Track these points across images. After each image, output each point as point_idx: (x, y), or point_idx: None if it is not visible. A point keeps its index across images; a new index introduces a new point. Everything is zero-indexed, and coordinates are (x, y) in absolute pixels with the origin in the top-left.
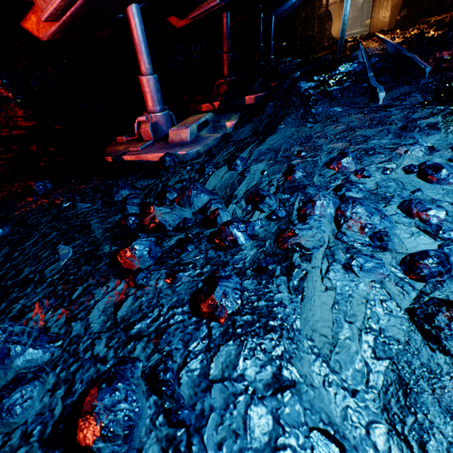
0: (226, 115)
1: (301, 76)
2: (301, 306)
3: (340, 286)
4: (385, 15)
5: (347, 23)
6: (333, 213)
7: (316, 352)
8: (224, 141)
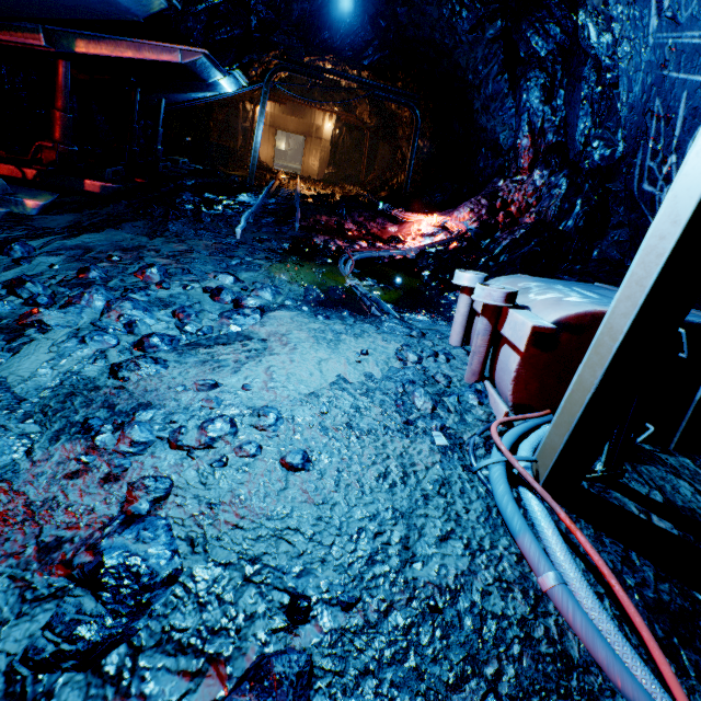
0: (34, 190)
1: (194, 187)
2: (10, 359)
3: (66, 351)
4: (315, 164)
5: (289, 153)
6: (103, 306)
7: (3, 384)
8: (12, 222)
